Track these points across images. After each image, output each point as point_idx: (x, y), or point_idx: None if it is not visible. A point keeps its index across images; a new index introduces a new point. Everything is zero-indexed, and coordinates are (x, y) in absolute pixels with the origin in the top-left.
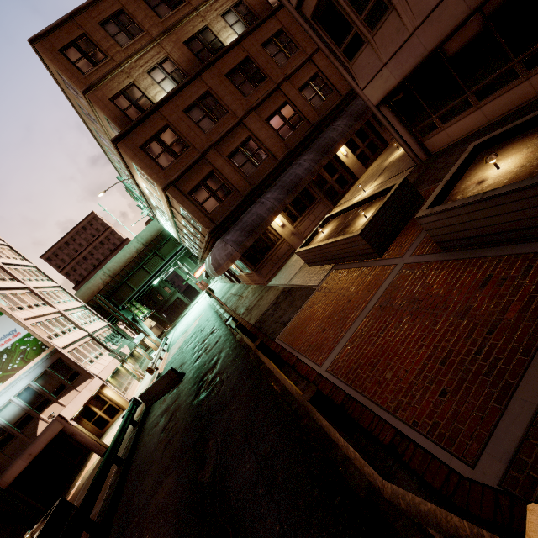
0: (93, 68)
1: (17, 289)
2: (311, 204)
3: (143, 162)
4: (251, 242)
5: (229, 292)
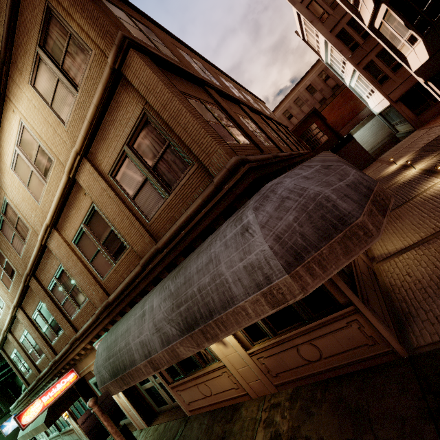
0: None
1: None
2: None
3: None
4: None
5: None
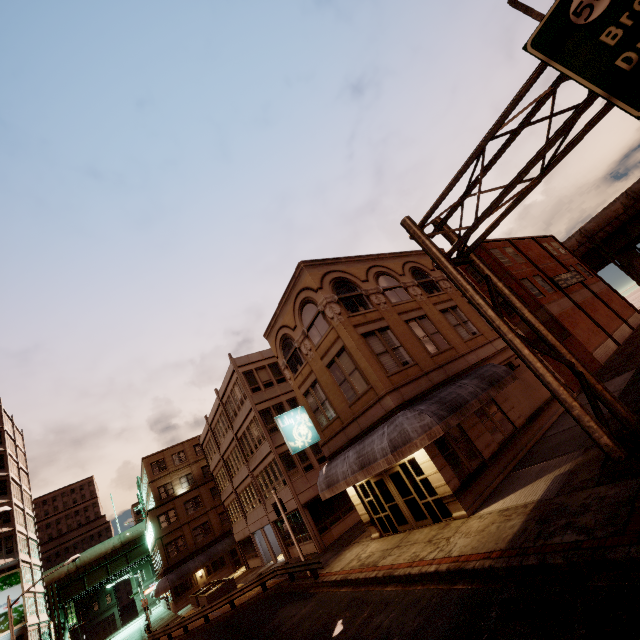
0: (159, 472)
1: (27, 563)
2: (222, 567)
3: (154, 523)
4: (179, 583)
5: (160, 616)
